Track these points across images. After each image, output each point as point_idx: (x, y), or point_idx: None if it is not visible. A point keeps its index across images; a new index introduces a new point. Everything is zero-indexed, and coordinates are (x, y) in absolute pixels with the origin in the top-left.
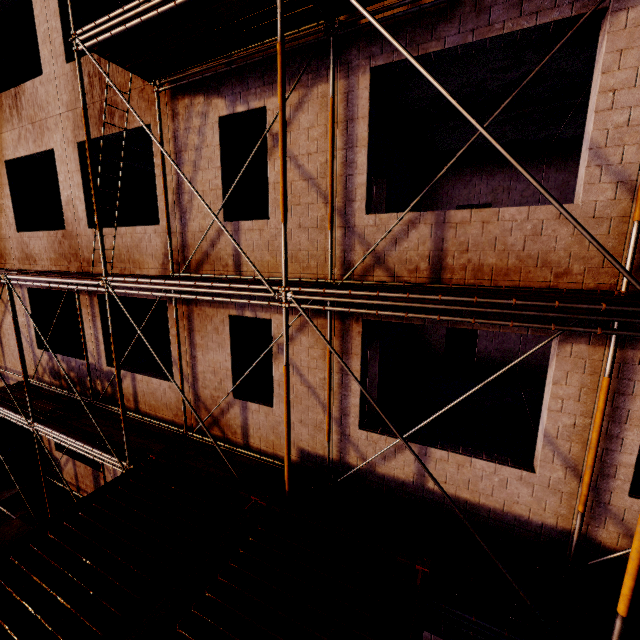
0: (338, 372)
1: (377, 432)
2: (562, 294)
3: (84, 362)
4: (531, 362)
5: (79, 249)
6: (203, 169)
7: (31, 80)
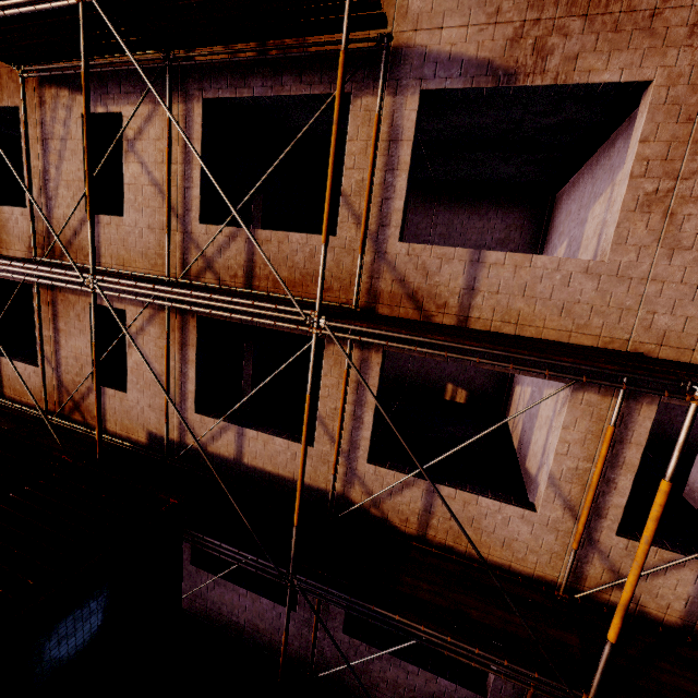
0: (179, 361)
1: (209, 416)
2: (312, 303)
3: None
4: (417, 380)
5: None
6: (68, 160)
7: None
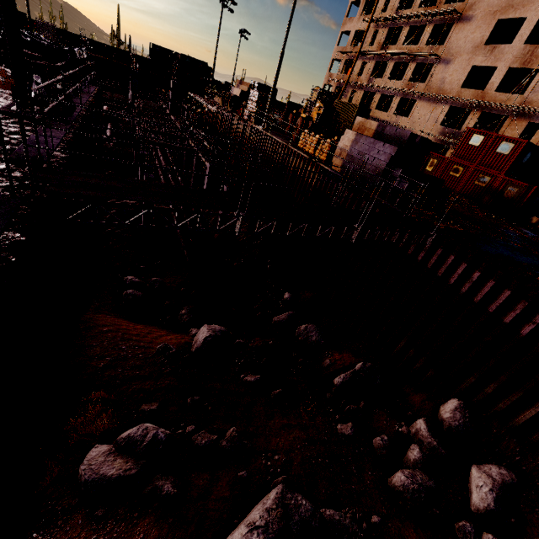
0: None
1: None
2: None
3: (459, 131)
4: None
5: (485, 97)
6: None
7: (504, 45)
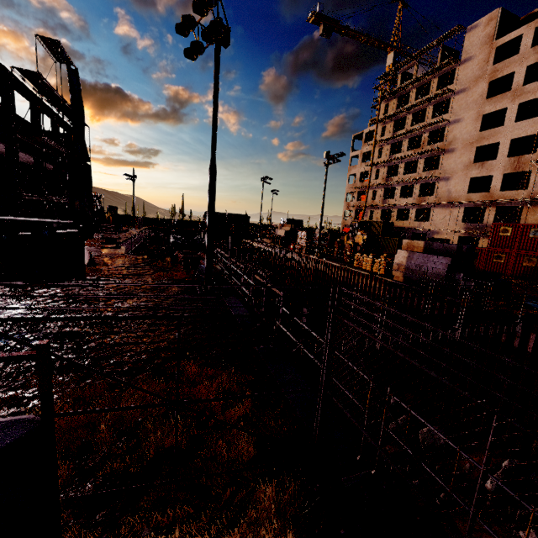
0: None
1: None
2: None
3: (482, 224)
4: None
5: (493, 196)
6: None
7: (491, 161)
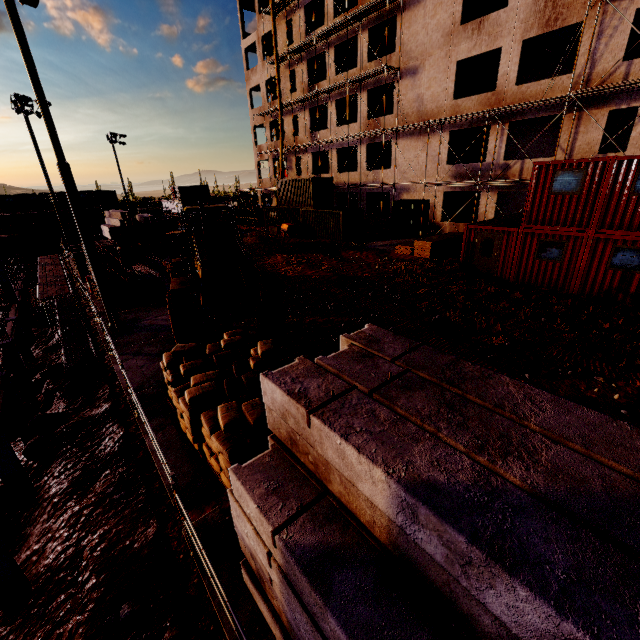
0: None
1: None
2: None
3: (484, 163)
4: None
5: (503, 100)
6: (616, 38)
7: (496, 12)
